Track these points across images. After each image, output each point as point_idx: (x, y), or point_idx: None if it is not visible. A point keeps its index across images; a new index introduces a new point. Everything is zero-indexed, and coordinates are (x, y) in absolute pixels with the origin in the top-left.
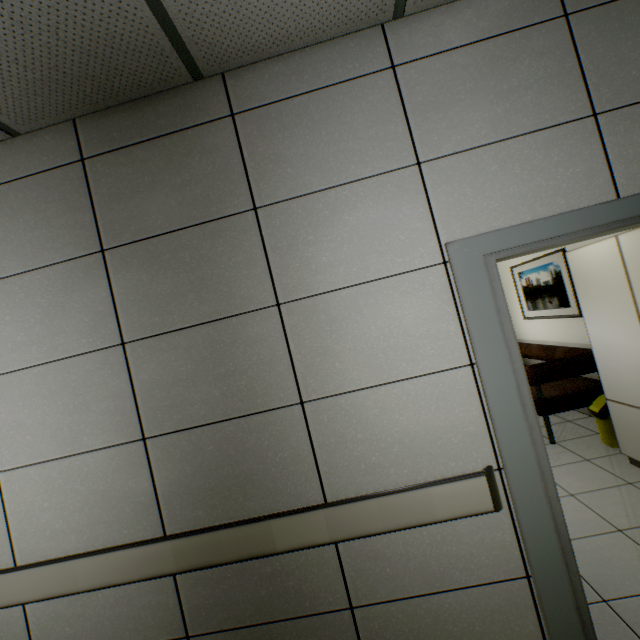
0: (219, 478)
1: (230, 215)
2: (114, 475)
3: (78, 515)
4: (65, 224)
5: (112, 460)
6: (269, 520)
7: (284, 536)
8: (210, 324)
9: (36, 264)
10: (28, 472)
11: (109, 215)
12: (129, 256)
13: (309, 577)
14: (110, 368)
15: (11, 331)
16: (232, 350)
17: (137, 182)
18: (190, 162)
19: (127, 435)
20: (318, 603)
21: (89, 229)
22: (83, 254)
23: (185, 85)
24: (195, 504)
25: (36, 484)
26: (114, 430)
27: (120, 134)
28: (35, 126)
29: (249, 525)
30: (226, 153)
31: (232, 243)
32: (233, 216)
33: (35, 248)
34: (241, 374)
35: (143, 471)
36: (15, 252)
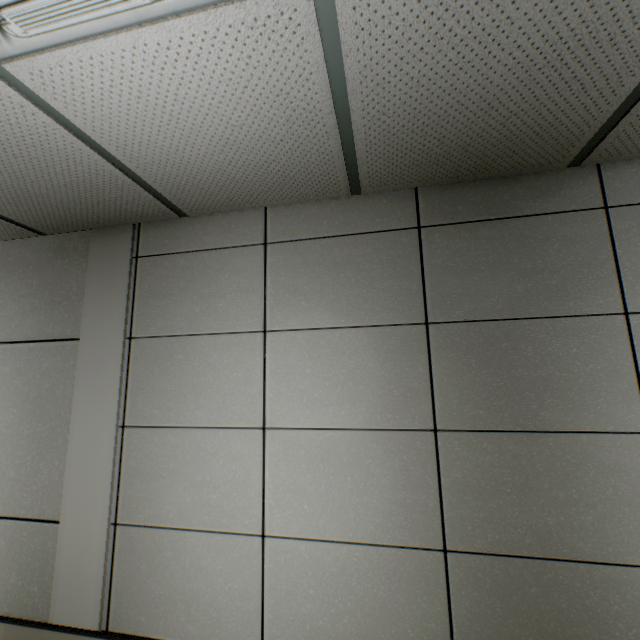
0: (540, 633)
1: (590, 314)
2: (399, 583)
3: (347, 618)
4: (388, 288)
5: (400, 564)
6: None
7: None
8: (550, 434)
9: (348, 322)
10: (297, 546)
11: (439, 287)
12: (456, 335)
13: None
14: (414, 454)
15: (308, 385)
16: (577, 473)
17: (477, 259)
18: (545, 249)
19: (423, 539)
20: None
21: (414, 298)
22: (403, 322)
23: (549, 170)
24: None
25: (303, 563)
26: (408, 528)
27: (465, 208)
28: (380, 189)
29: None
30: (593, 246)
31: (590, 346)
32: (594, 316)
33: (350, 305)
34: (586, 506)
35: (437, 590)
36: (328, 305)
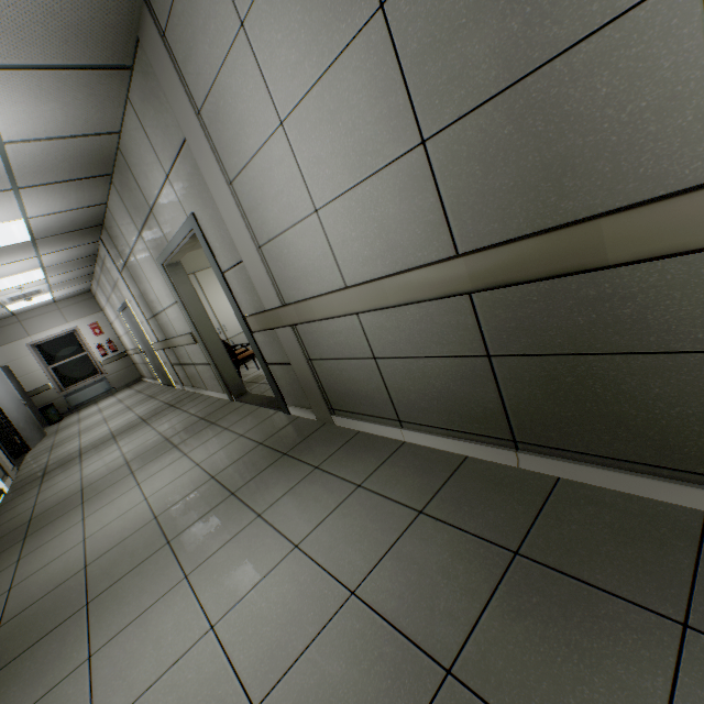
0: (519, 175)
1: None
2: (400, 196)
3: (378, 242)
4: None
5: (395, 179)
6: (597, 220)
7: (622, 242)
8: None
9: None
10: (335, 207)
11: None
12: None
13: (661, 305)
14: (374, 55)
15: (285, 53)
16: None
17: None
18: None
19: (405, 143)
20: (672, 340)
21: None
22: None
23: None
24: (488, 216)
25: (342, 217)
26: (391, 141)
27: None
28: None
29: (563, 231)
30: None
31: None
32: None
33: None
34: None
35: (427, 185)
36: None
